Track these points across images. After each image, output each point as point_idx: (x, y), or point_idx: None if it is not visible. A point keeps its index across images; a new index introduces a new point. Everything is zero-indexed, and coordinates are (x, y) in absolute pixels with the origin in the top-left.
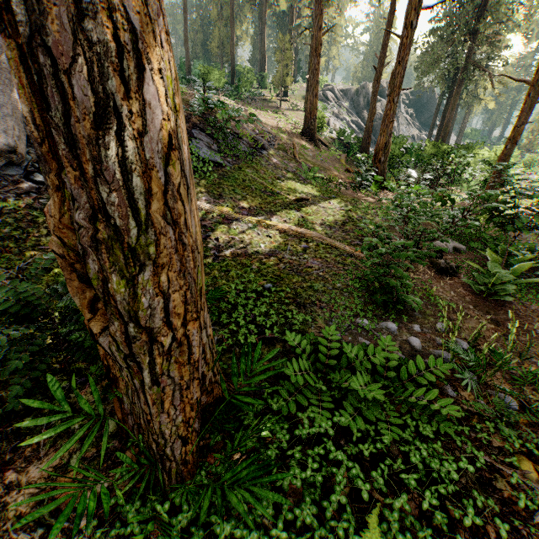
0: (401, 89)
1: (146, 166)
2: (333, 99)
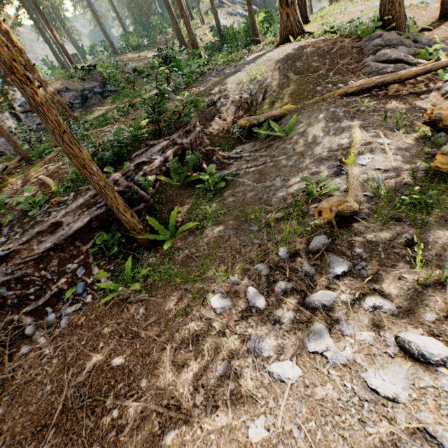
0: (184, 9)
1: (48, 93)
2: (228, 1)
